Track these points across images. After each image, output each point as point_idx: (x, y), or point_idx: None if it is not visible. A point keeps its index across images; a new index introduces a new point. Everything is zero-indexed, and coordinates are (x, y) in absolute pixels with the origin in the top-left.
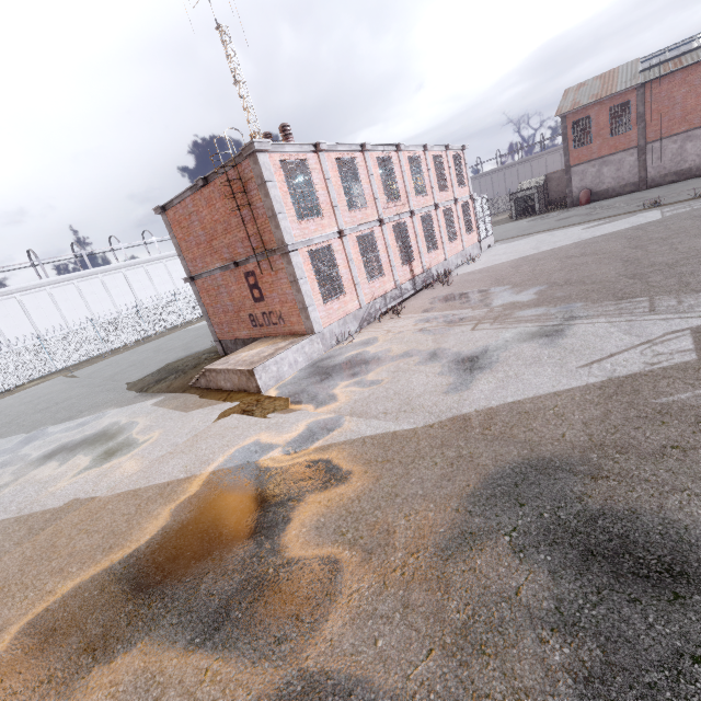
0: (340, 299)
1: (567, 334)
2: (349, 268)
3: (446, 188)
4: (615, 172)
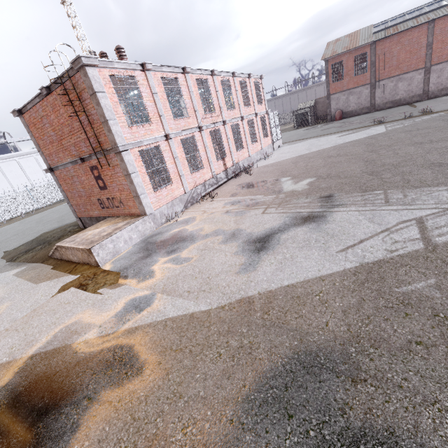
0: (168, 187)
1: (329, 220)
2: (175, 164)
3: (249, 105)
4: (356, 99)
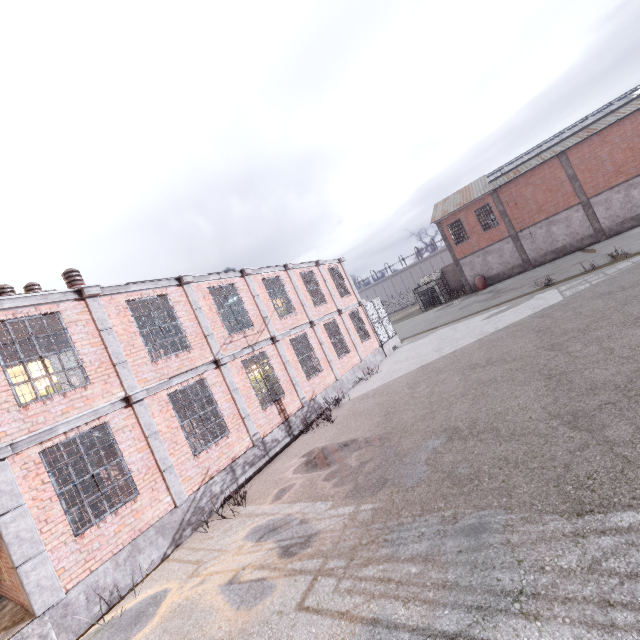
0: (123, 510)
1: None
2: (151, 448)
3: (324, 302)
4: (499, 258)
